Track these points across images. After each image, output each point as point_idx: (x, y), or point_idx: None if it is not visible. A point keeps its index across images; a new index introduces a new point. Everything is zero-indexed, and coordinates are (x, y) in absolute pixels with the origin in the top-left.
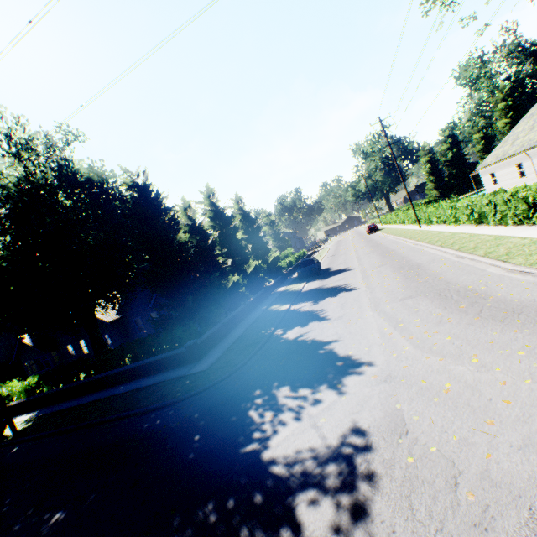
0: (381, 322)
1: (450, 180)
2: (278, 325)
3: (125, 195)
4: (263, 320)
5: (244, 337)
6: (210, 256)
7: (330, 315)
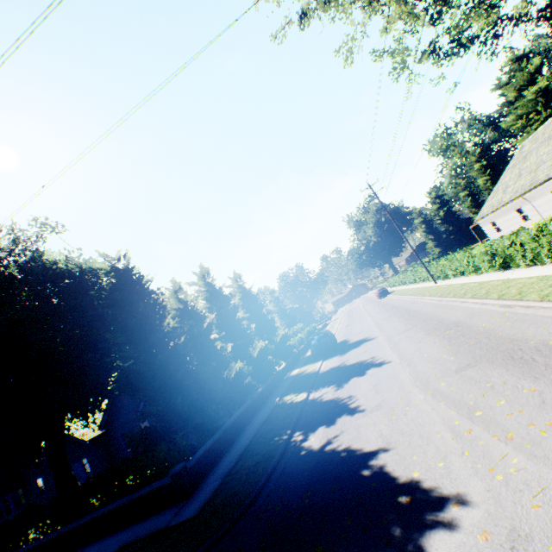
0: (443, 410)
1: (449, 236)
2: (295, 426)
3: (103, 282)
4: (276, 419)
5: (252, 449)
6: (206, 342)
7: (362, 403)
